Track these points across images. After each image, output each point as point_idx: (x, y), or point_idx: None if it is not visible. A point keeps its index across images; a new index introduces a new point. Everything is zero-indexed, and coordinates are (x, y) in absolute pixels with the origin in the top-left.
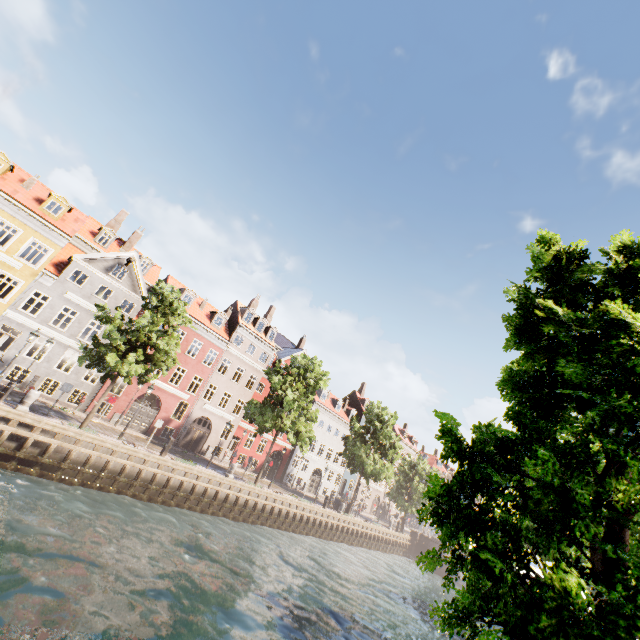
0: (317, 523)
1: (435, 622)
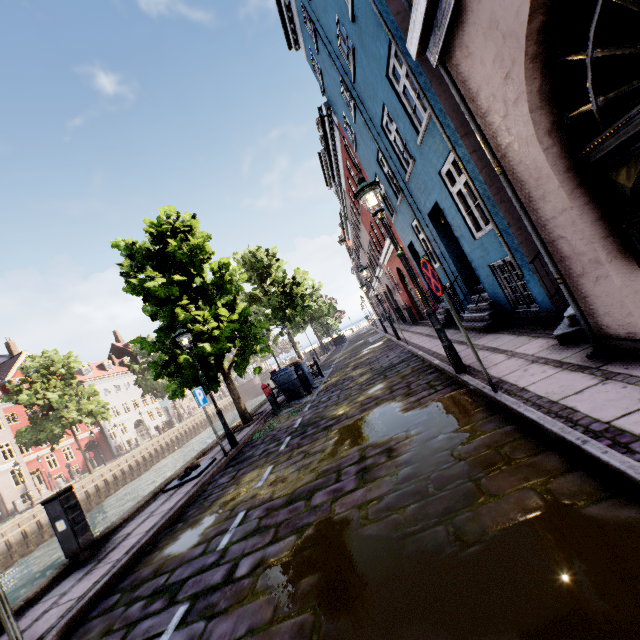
0: (165, 446)
1: (173, 399)
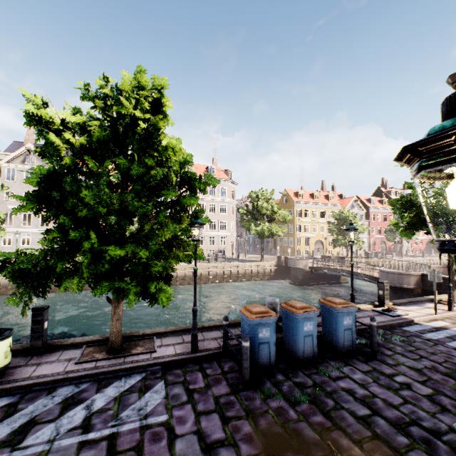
0: None
1: None
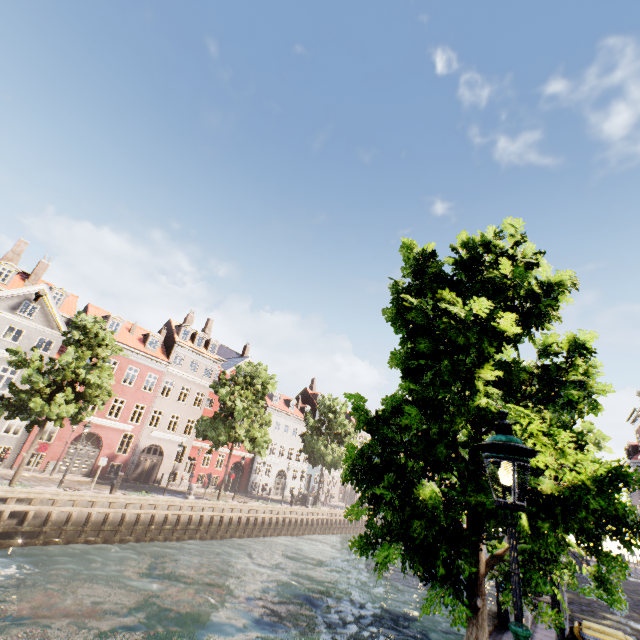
0: (287, 522)
1: (355, 552)
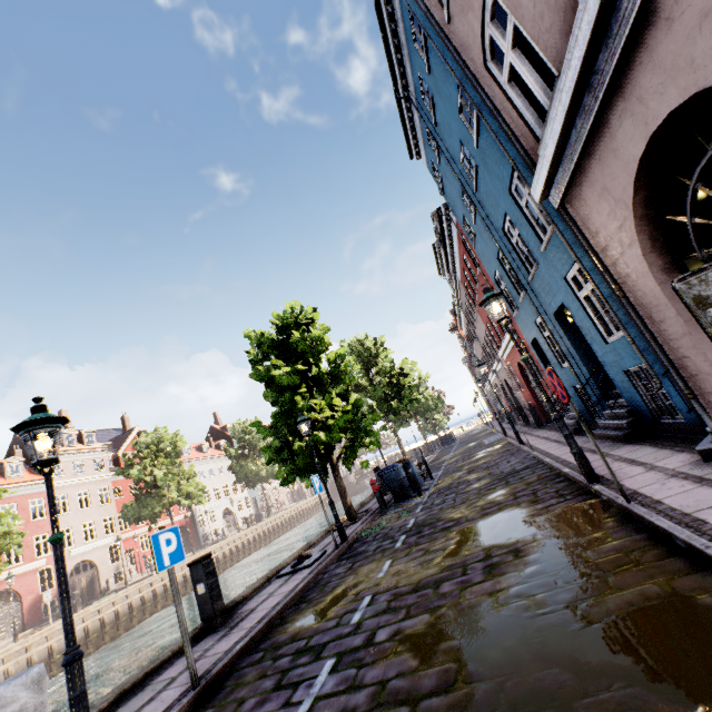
0: (252, 541)
1: (283, 486)
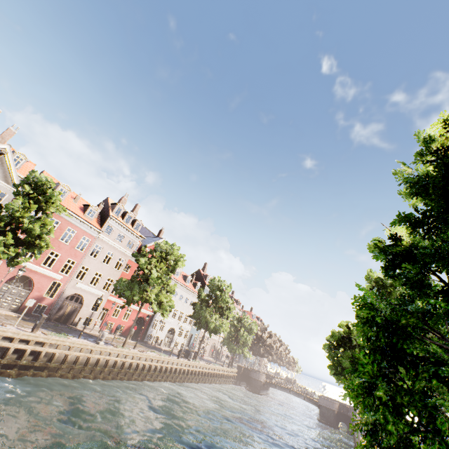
0: (173, 371)
1: None
